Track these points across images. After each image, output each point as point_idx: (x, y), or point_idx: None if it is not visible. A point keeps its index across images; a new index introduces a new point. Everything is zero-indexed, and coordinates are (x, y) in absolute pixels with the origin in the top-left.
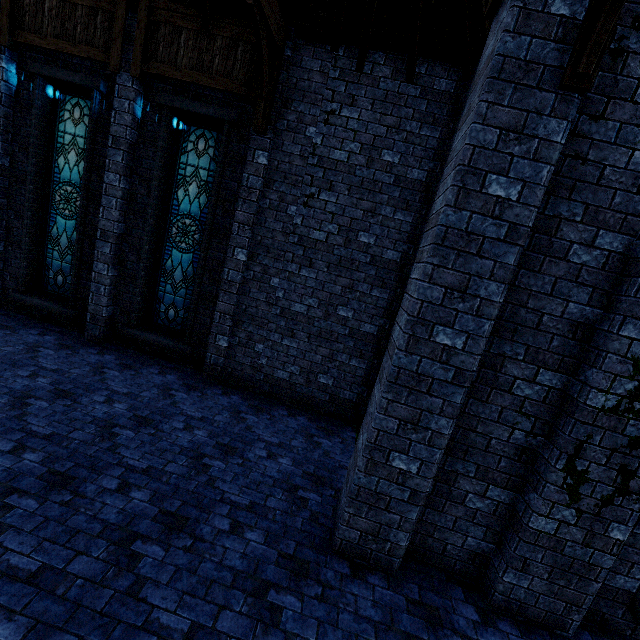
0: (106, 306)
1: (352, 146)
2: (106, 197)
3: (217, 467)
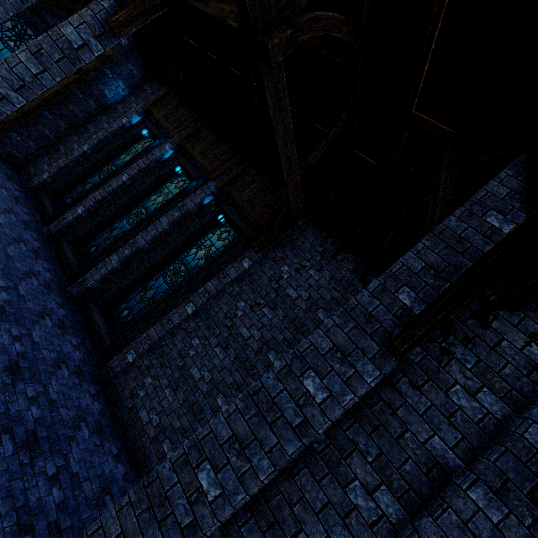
0: (95, 280)
1: (303, 293)
2: (153, 227)
3: (4, 450)
